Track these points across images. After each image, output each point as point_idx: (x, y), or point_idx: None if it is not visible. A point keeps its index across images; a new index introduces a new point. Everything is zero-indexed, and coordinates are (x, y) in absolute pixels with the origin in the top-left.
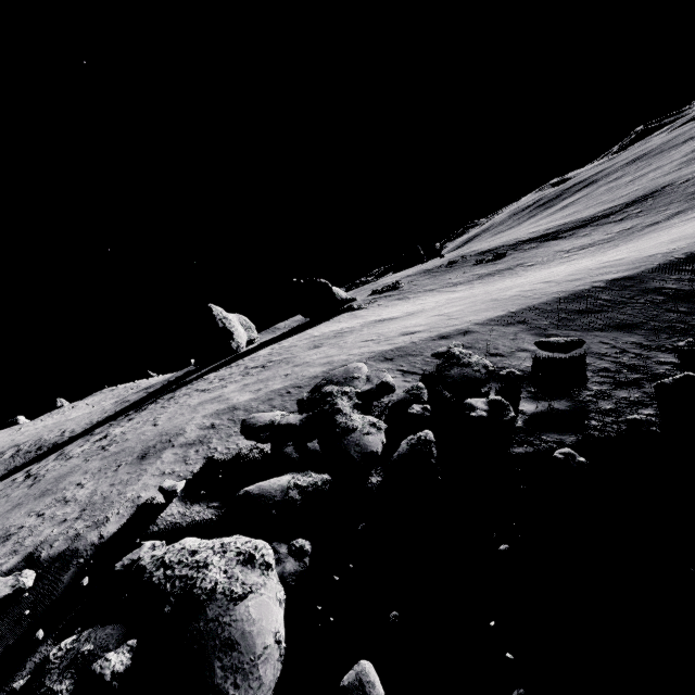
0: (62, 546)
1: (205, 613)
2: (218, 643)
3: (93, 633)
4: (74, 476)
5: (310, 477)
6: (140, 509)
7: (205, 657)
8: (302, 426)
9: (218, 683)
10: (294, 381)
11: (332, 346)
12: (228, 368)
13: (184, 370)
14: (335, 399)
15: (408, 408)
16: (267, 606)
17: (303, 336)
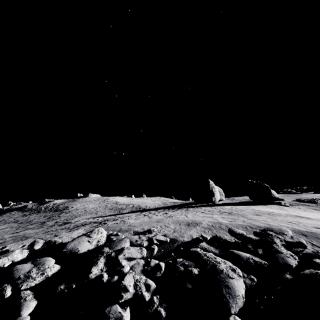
0: (173, 237)
1: (219, 274)
2: (224, 284)
3: (187, 261)
4: (165, 220)
5: (258, 259)
6: (193, 239)
7: (220, 285)
8: (256, 240)
9: (224, 293)
10: (249, 224)
11: (268, 218)
12: (210, 208)
13: (188, 201)
14: (273, 237)
15: (313, 258)
16: (240, 285)
17: (248, 207)
